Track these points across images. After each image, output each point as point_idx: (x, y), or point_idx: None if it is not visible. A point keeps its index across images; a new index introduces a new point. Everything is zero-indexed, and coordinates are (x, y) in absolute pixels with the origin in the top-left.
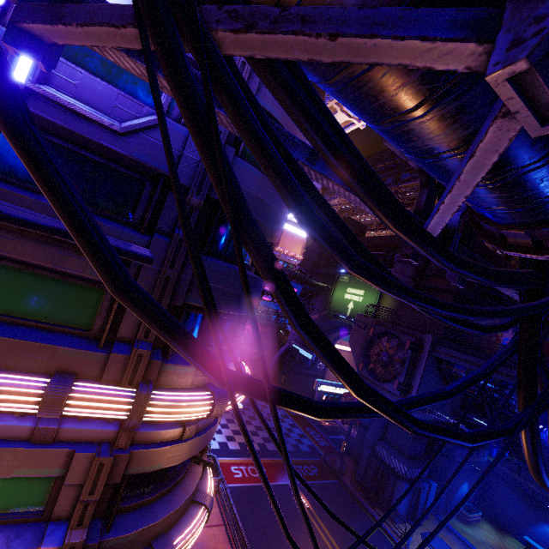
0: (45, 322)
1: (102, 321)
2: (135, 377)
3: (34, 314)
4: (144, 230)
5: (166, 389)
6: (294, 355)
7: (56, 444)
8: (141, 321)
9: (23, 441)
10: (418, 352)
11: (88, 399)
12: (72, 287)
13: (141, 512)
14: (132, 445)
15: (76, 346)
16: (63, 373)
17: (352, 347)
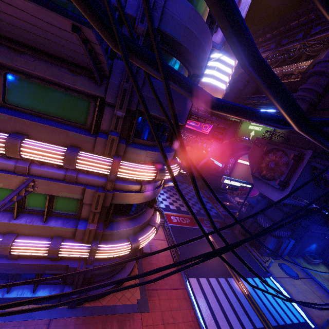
0: (62, 119)
1: (91, 119)
2: (111, 152)
3: (55, 114)
4: (108, 55)
5: (129, 161)
6: (211, 165)
7: (76, 184)
8: (112, 120)
9: (61, 180)
10: (298, 162)
11: (87, 160)
12: (72, 98)
13: (122, 223)
14: (114, 190)
15: (78, 132)
16: (73, 146)
17: (249, 159)
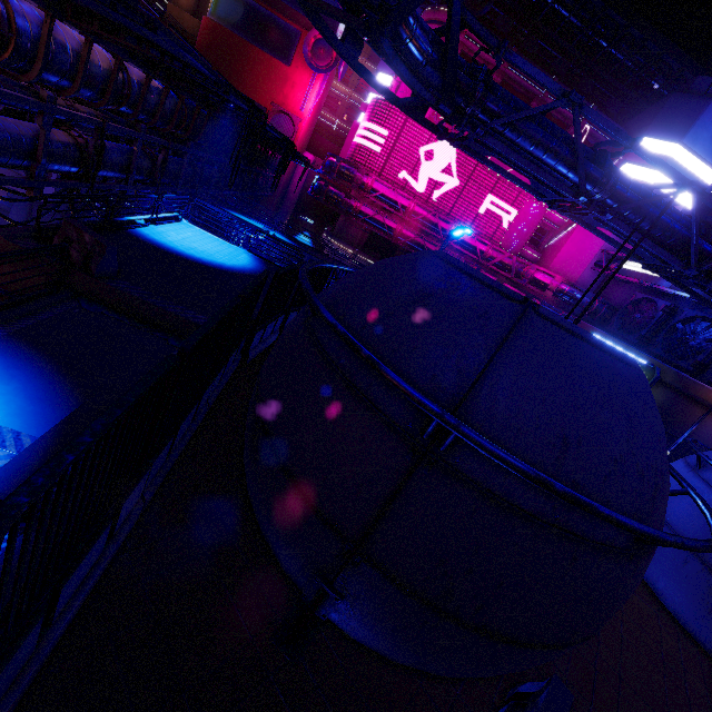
0: None
1: None
2: None
3: None
4: None
5: None
6: None
7: None
8: None
9: None
10: None
11: None
12: None
13: None
14: None
15: None
16: None
17: None
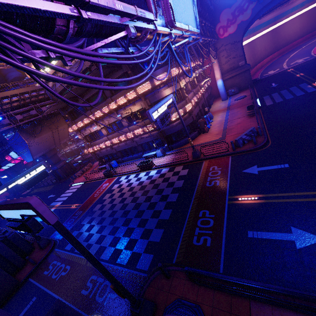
0: None
1: None
2: None
3: None
4: None
5: None
6: None
7: None
8: None
9: None
10: None
11: None
12: None
13: None
14: None
15: None
16: None
17: None
